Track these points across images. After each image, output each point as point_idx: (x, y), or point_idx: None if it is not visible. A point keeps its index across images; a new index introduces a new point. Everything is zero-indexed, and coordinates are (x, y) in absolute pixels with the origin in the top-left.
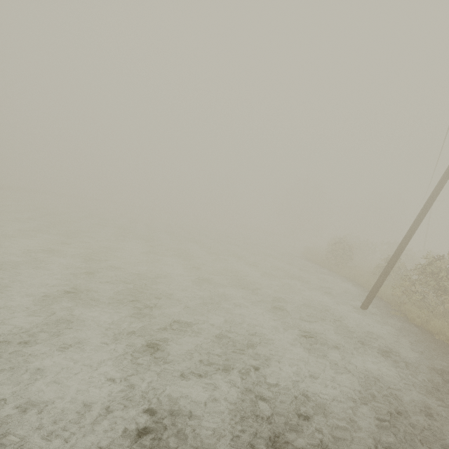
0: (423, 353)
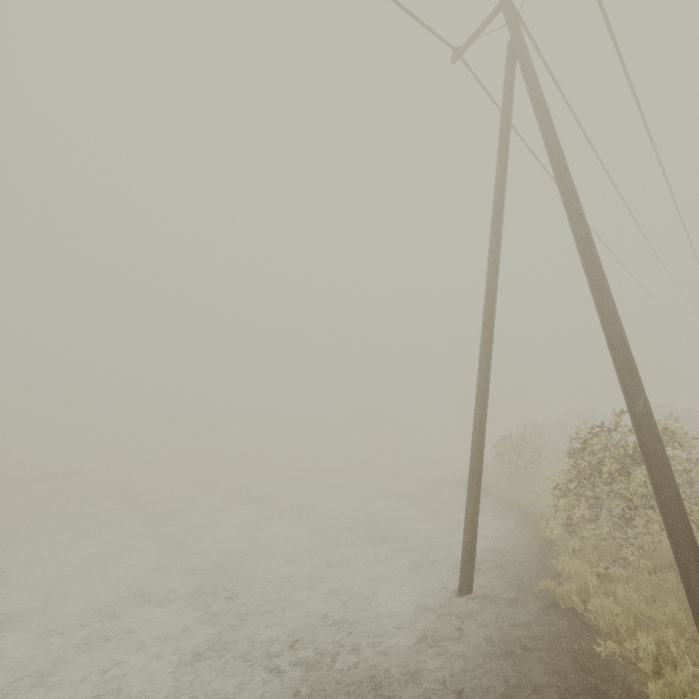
0: None
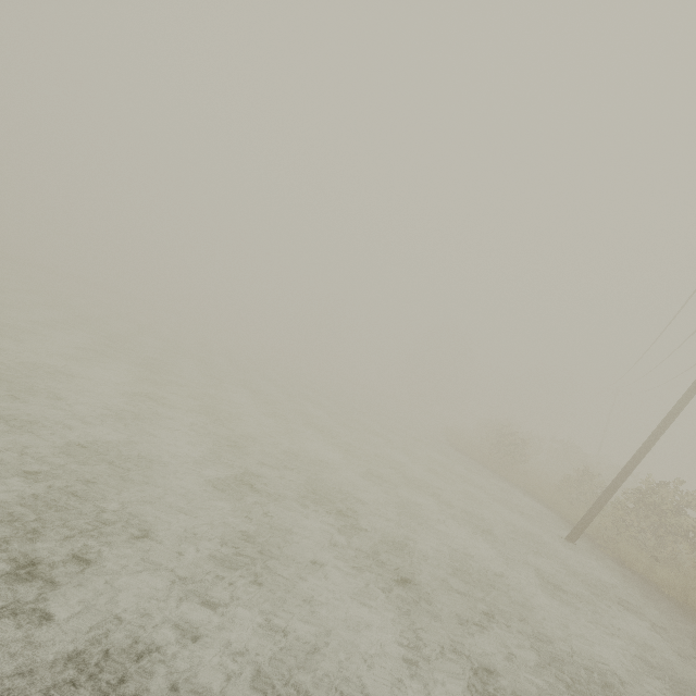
0: (664, 613)
